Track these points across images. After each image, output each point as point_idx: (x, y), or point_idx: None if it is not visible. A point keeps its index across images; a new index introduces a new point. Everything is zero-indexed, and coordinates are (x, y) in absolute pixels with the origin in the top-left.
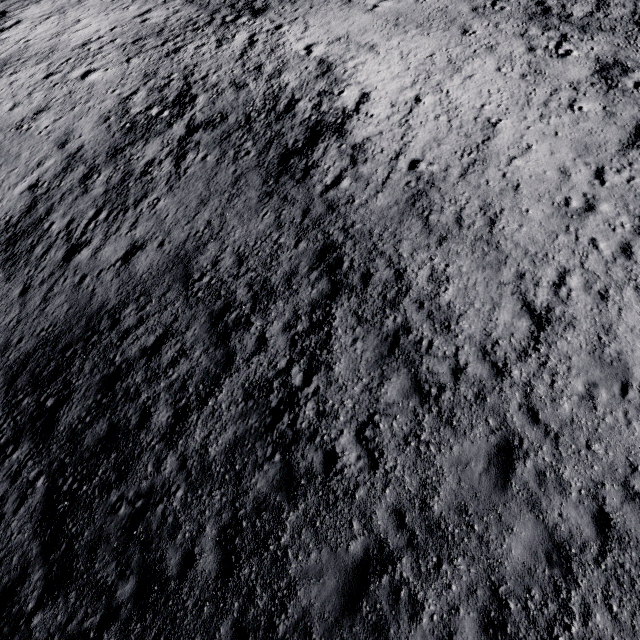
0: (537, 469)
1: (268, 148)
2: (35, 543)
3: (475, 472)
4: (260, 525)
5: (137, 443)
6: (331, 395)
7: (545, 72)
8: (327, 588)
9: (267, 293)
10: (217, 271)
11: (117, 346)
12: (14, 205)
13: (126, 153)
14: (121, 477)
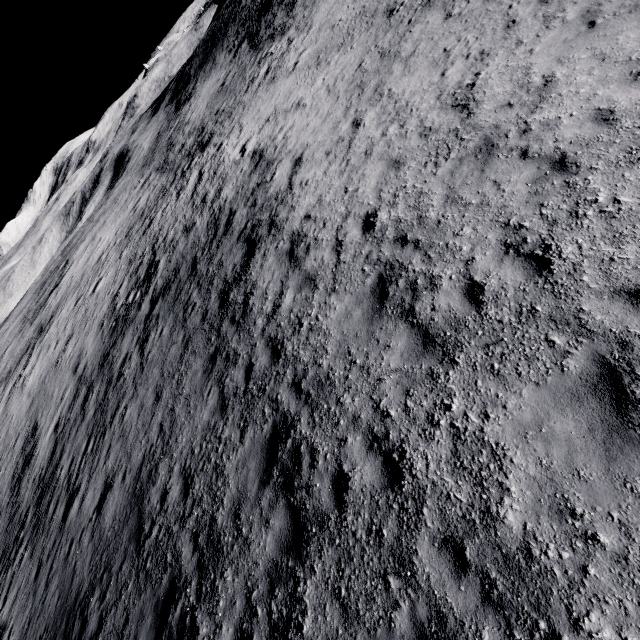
0: None
1: (210, 290)
2: None
3: None
4: None
5: None
6: None
7: None
8: None
9: (213, 551)
10: (165, 513)
11: None
12: (45, 453)
13: (110, 358)
14: None
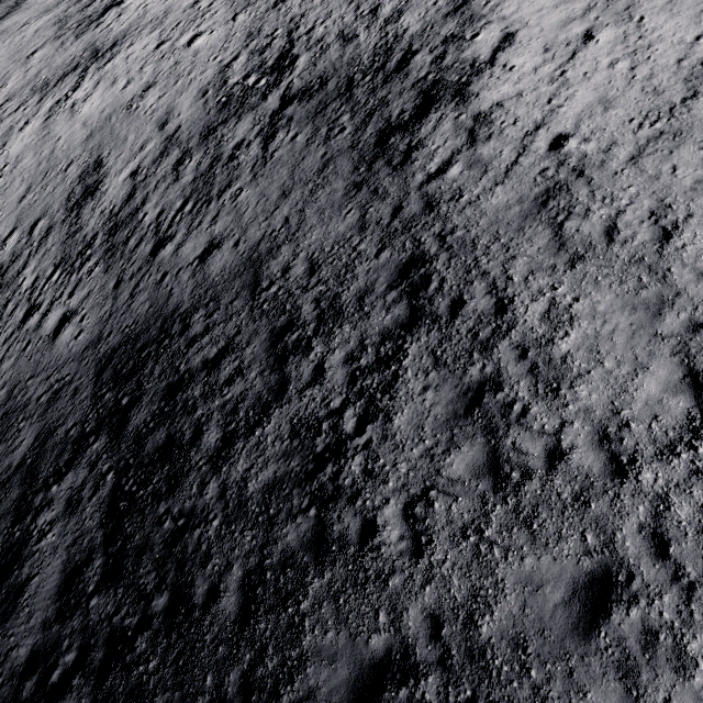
0: (646, 625)
1: (367, 123)
2: (100, 532)
3: (549, 600)
4: (283, 582)
5: (187, 460)
6: (384, 453)
7: None
8: (338, 676)
9: (334, 313)
10: (286, 280)
11: (183, 354)
12: (118, 193)
13: (218, 134)
14: (170, 491)
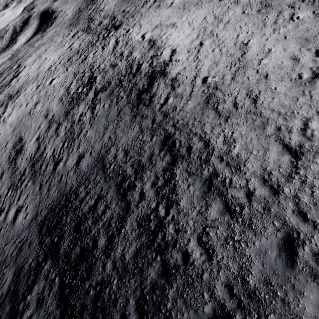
0: (313, 252)
1: (131, 93)
2: (58, 311)
3: (272, 257)
4: (155, 297)
5: (93, 256)
6: (181, 219)
7: (271, 4)
8: None
9: (141, 168)
10: (116, 161)
11: (79, 207)
12: (32, 149)
13: (71, 113)
14: (89, 274)
